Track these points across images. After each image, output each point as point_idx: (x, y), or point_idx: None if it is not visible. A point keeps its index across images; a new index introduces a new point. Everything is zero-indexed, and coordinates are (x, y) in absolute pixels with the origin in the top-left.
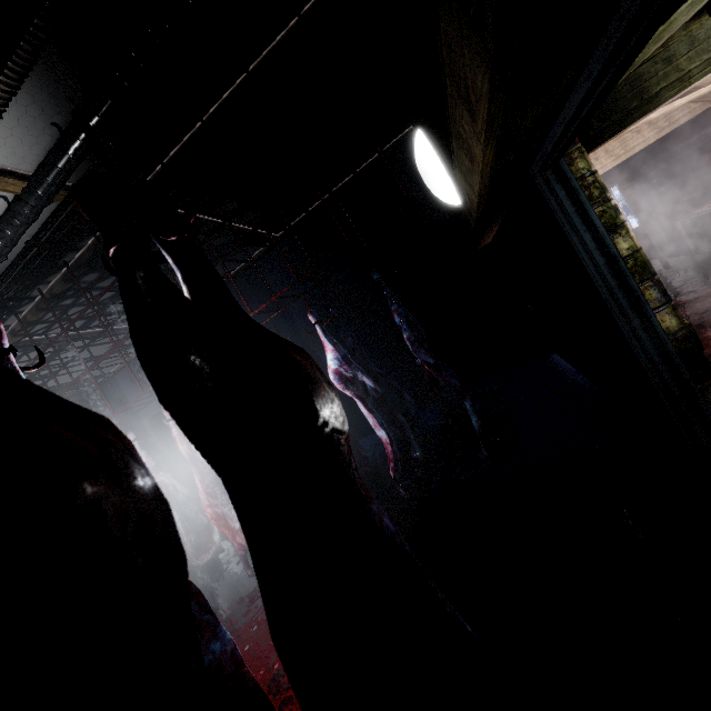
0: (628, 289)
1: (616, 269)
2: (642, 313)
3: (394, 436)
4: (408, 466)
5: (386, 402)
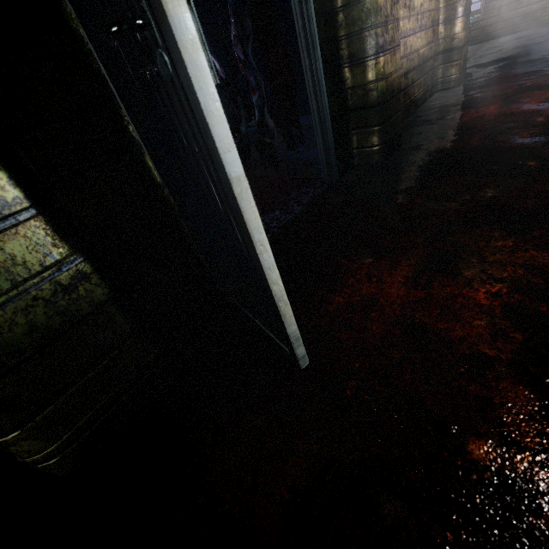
0: (307, 32)
1: (303, 10)
2: (311, 56)
3: (232, 111)
4: (235, 134)
5: (229, 84)
